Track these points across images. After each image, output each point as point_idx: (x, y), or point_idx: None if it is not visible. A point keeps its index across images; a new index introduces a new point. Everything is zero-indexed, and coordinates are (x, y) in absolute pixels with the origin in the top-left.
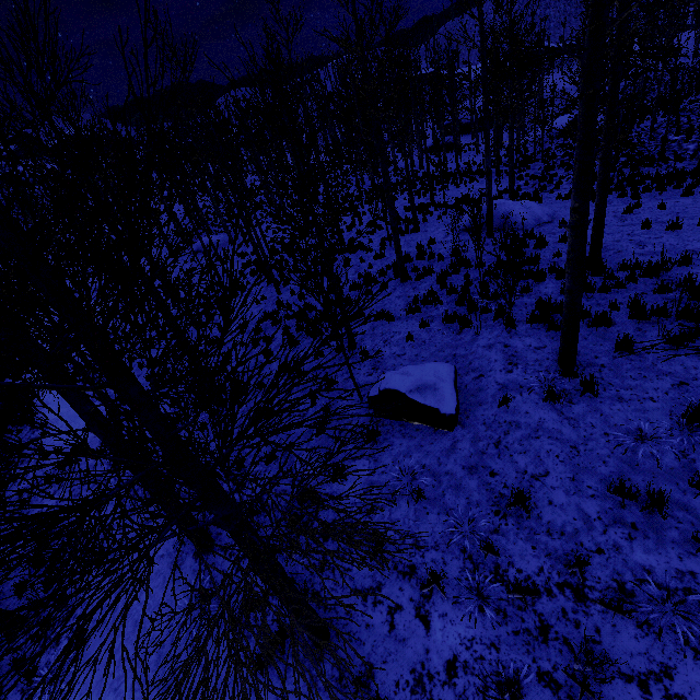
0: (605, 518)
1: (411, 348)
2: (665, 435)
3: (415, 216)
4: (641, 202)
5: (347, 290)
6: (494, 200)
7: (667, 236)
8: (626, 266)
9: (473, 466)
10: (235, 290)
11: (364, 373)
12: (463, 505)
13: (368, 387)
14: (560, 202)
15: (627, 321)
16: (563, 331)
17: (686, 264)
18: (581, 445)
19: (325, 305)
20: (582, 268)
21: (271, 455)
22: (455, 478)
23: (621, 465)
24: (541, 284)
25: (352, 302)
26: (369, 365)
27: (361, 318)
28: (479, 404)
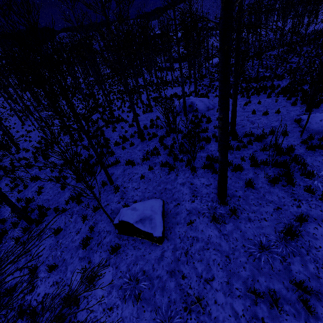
0: (247, 315)
1: (143, 183)
2: (274, 245)
3: (150, 104)
4: (250, 100)
5: (113, 145)
6: (187, 97)
7: (263, 118)
8: (247, 135)
9: (172, 270)
10: (53, 144)
11: (116, 201)
12: (166, 303)
13: (117, 212)
14: (217, 98)
15: (249, 167)
16: (219, 181)
17: (272, 134)
18: (231, 255)
19: (75, 175)
20: (227, 150)
21: (53, 266)
22: (162, 281)
23: (253, 269)
24: (209, 145)
25: (20, 238)
26: (119, 196)
27: (118, 164)
28: (177, 223)
